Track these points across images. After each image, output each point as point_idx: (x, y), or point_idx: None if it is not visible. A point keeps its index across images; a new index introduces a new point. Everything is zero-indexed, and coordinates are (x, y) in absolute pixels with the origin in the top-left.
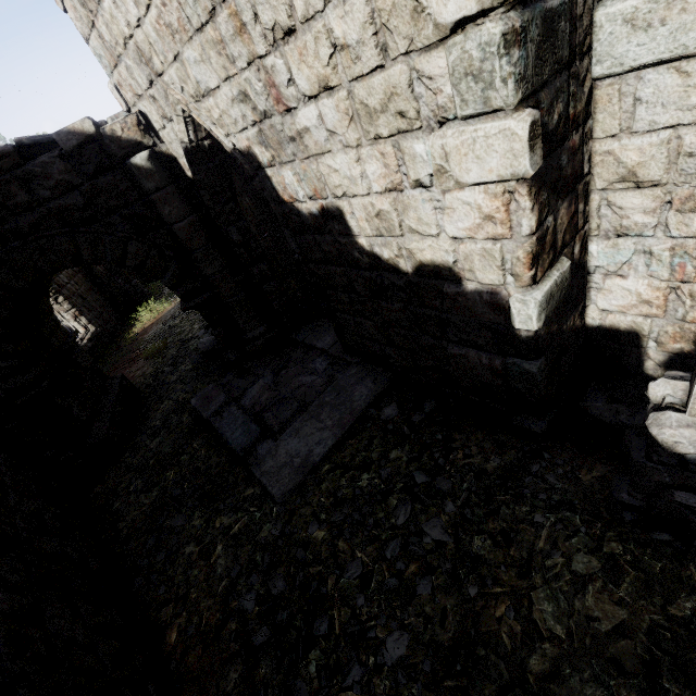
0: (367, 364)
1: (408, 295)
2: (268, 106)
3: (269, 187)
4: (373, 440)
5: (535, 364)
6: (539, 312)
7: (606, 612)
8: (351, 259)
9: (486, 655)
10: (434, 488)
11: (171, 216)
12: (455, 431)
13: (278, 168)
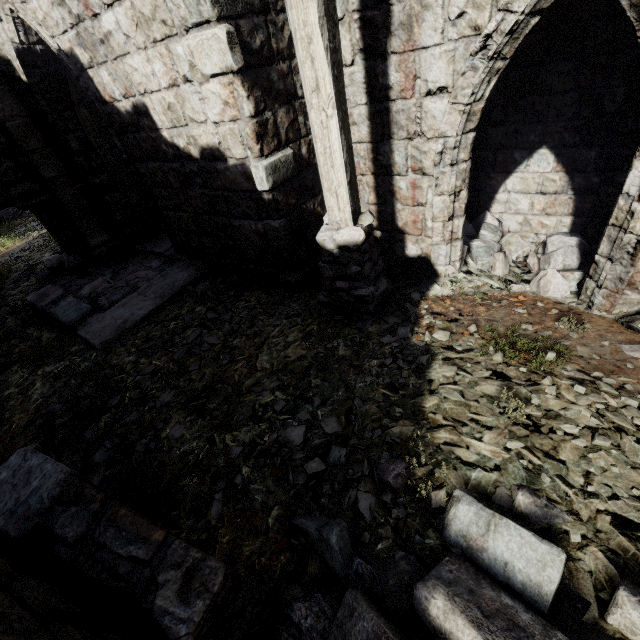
0: (192, 259)
1: (202, 179)
2: (80, 10)
3: (93, 88)
4: (186, 304)
5: (277, 222)
6: (267, 175)
7: (296, 354)
8: (162, 152)
9: (223, 387)
10: (220, 321)
11: (4, 114)
12: (245, 291)
13: (97, 68)
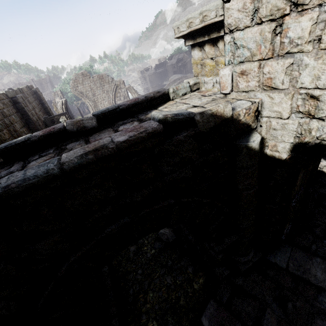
0: None
1: None
2: None
3: None
4: None
5: None
6: None
7: None
8: None
9: None
10: None
11: (247, 186)
12: None
13: None
